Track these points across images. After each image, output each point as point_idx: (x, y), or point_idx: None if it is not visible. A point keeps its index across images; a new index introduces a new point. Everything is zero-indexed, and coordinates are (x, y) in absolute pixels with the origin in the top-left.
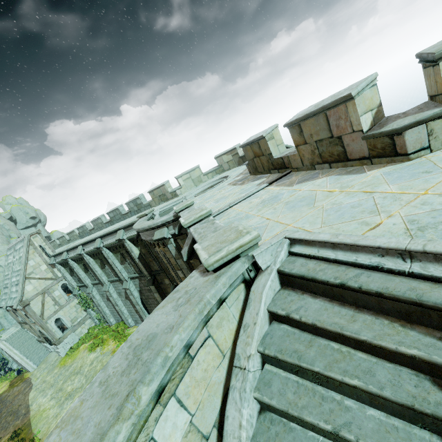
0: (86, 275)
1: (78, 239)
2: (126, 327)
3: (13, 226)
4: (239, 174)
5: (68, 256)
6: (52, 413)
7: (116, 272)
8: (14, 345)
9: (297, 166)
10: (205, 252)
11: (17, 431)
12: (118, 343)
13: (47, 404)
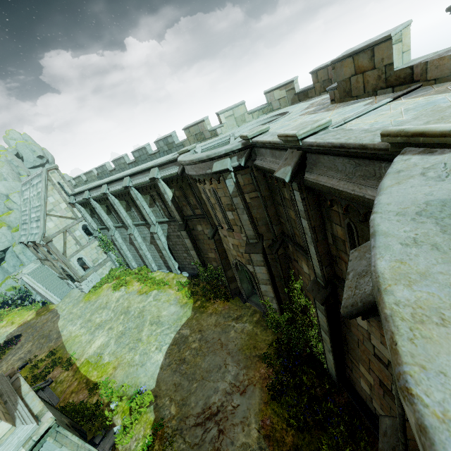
0: (108, 218)
1: (96, 181)
2: (149, 271)
3: (21, 163)
4: (307, 107)
5: (90, 196)
6: (84, 339)
7: (142, 215)
8: (37, 279)
9: (437, 76)
10: (440, 124)
11: (53, 351)
12: (143, 285)
13: (78, 331)
